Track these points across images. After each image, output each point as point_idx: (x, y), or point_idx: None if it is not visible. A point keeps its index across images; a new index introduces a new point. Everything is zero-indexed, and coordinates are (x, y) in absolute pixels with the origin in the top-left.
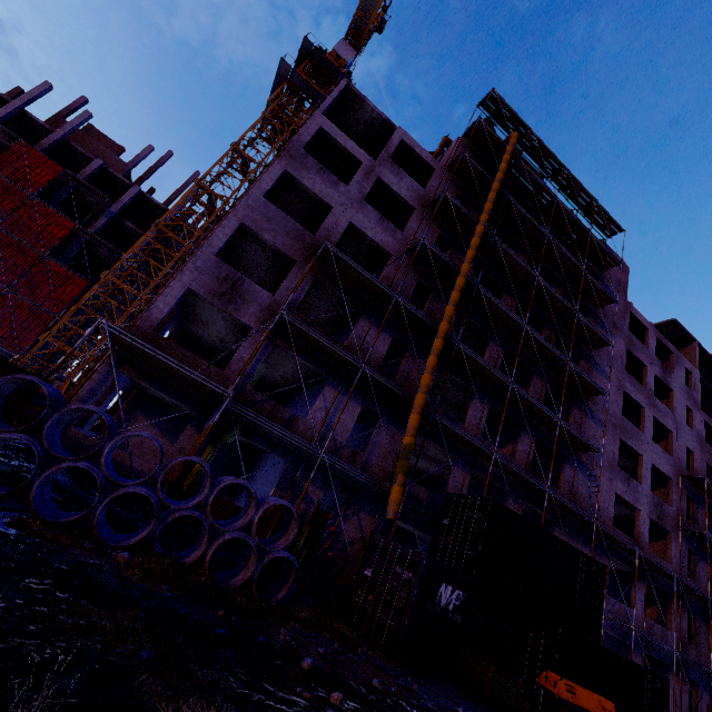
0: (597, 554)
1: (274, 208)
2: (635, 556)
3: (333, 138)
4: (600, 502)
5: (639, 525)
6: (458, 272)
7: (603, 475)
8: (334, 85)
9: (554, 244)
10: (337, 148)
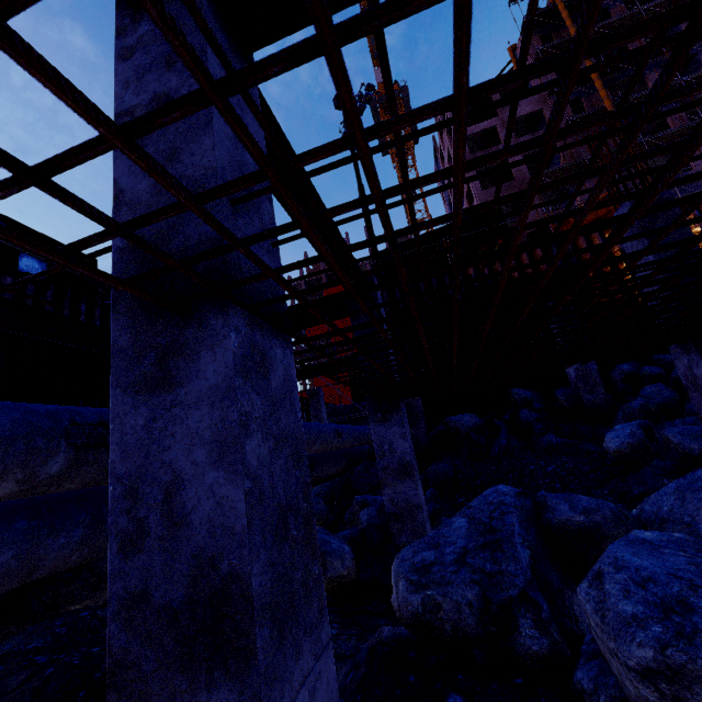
0: None
1: (490, 190)
2: None
3: (473, 134)
4: None
5: None
6: (604, 108)
7: None
8: (401, 100)
9: (652, 6)
10: (476, 134)
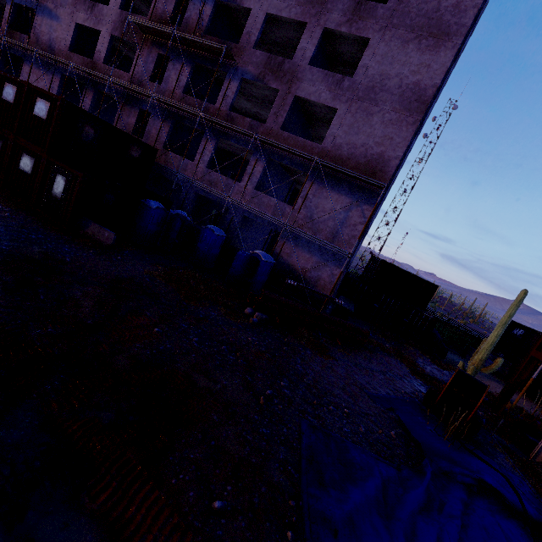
0: (51, 74)
1: None
2: (67, 65)
3: None
4: (59, 35)
5: (98, 45)
6: None
7: (66, 12)
8: None
9: None
10: None
